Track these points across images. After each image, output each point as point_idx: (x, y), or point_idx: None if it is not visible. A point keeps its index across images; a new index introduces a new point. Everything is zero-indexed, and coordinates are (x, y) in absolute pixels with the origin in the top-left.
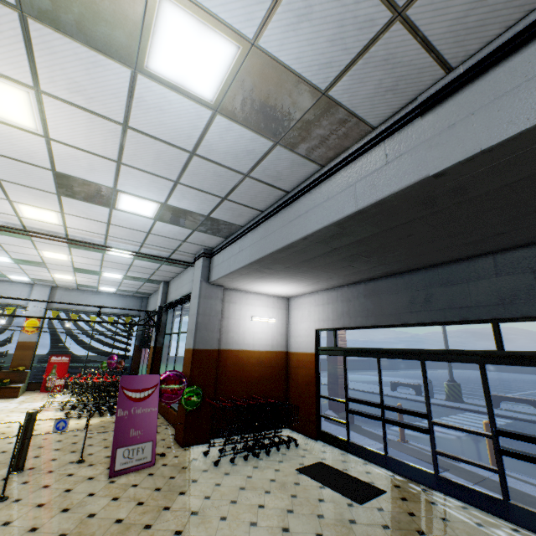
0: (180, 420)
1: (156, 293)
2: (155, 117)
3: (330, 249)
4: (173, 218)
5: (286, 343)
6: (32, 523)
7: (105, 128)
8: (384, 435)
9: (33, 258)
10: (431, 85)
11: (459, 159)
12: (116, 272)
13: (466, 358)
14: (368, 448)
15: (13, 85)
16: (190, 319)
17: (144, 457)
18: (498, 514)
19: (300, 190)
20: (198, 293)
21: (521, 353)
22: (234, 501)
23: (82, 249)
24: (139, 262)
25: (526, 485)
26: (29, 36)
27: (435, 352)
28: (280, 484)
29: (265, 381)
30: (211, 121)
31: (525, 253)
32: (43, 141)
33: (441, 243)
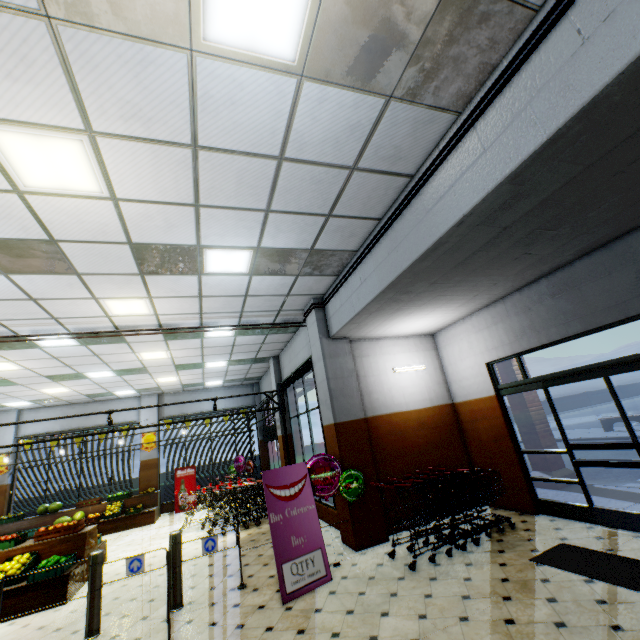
0: (343, 517)
1: (266, 374)
2: (227, 119)
3: (497, 233)
4: (271, 265)
5: (447, 393)
6: None
7: (173, 160)
8: None
9: (133, 365)
10: None
11: None
12: (219, 359)
13: None
14: (631, 512)
15: (64, 136)
16: (319, 388)
17: (316, 571)
18: None
19: (431, 163)
20: (320, 354)
21: None
22: (464, 617)
23: (179, 340)
24: (241, 339)
25: None
26: (64, 53)
27: None
28: (518, 584)
29: (435, 447)
30: (297, 97)
31: None
32: (111, 207)
33: None
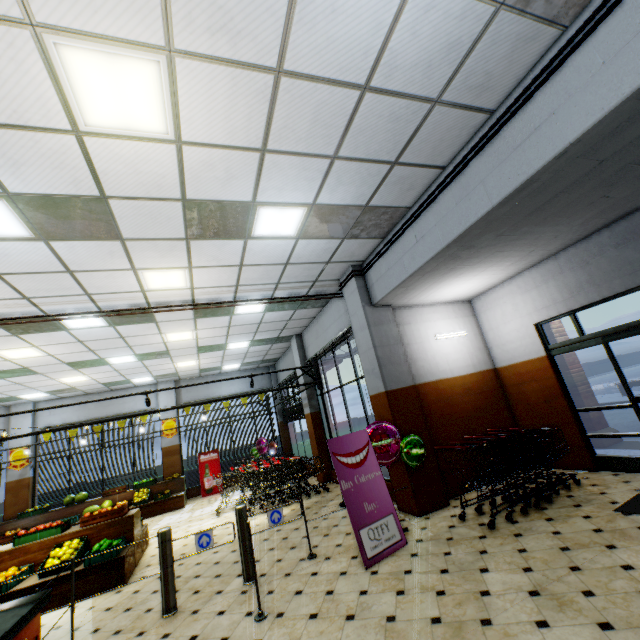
0: (400, 485)
1: (284, 355)
2: (321, 33)
3: (590, 168)
4: (320, 226)
5: (488, 359)
6: (323, 639)
7: (252, 90)
8: None
9: (156, 348)
10: None
11: None
12: (243, 339)
13: None
14: None
15: (140, 56)
16: (363, 358)
17: (392, 536)
18: None
19: (523, 91)
20: (364, 322)
21: None
22: (574, 567)
23: (208, 318)
24: (269, 315)
25: None
26: None
27: None
28: (616, 533)
29: (481, 413)
30: (404, 2)
31: None
32: (173, 152)
33: None
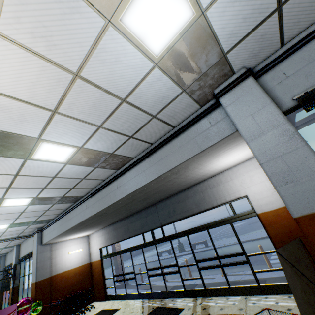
0: None
1: (11, 251)
2: (5, 211)
3: (86, 225)
4: (18, 225)
5: (89, 258)
6: None
7: None
8: (125, 285)
9: None
10: (92, 190)
11: (96, 212)
12: None
13: (139, 247)
14: (121, 294)
15: None
16: (33, 266)
17: None
18: (151, 298)
19: (69, 209)
20: (36, 252)
21: (148, 242)
22: None
23: None
24: None
25: (170, 282)
26: None
27: (132, 247)
28: None
29: (79, 282)
30: (28, 206)
31: (144, 211)
32: None
33: (119, 215)
